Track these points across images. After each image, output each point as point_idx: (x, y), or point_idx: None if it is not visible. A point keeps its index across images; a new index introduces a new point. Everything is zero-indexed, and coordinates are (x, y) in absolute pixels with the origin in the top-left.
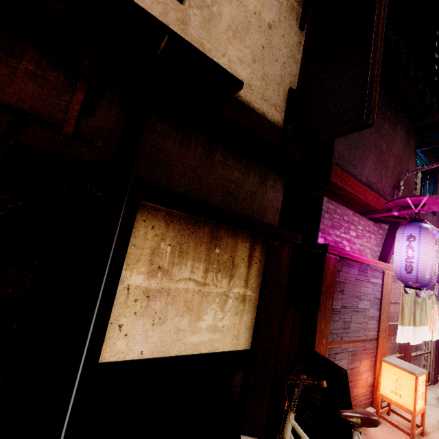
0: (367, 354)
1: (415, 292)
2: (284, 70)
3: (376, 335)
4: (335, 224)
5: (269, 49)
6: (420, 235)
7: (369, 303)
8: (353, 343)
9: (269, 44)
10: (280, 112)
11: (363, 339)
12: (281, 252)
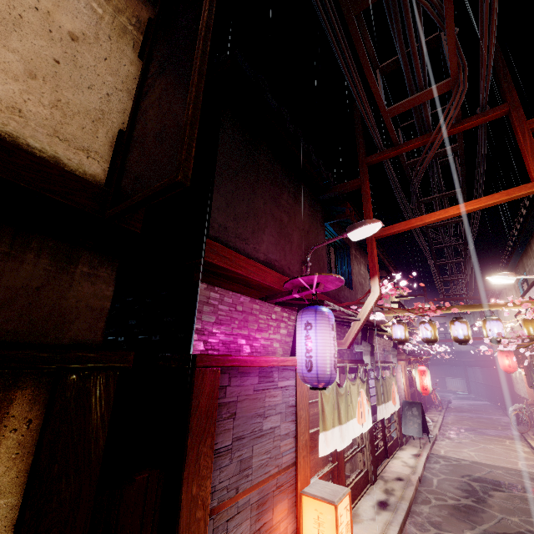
0: (283, 493)
1: (336, 383)
2: (108, 104)
3: (295, 457)
4: (222, 319)
5: (74, 68)
6: (316, 321)
7: (279, 417)
8: (259, 488)
9: (72, 61)
10: (101, 161)
11: (275, 472)
12: (88, 391)
